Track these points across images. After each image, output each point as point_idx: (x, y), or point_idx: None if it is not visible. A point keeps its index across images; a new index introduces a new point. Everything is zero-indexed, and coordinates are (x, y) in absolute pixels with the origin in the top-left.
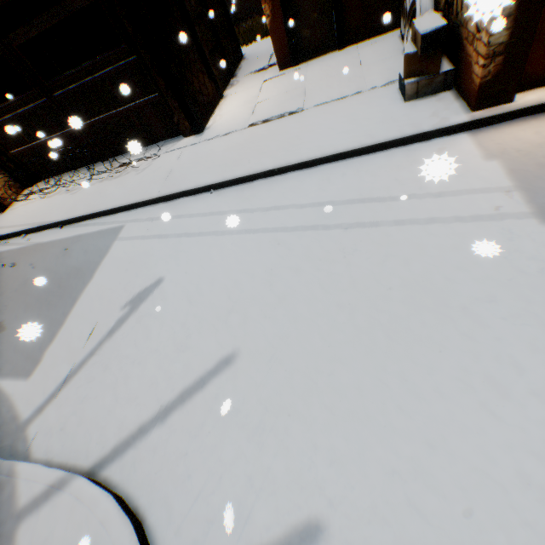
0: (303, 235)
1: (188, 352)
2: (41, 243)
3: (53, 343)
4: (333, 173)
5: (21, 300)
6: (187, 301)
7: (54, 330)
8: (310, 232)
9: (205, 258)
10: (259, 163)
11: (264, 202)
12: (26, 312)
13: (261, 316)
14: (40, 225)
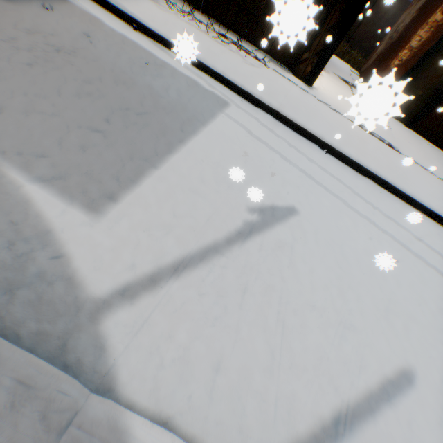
0: (427, 269)
1: (357, 336)
2: (99, 19)
3: (139, 184)
4: (430, 226)
5: (67, 70)
6: (336, 262)
7: (140, 165)
8: (433, 270)
9: (340, 222)
10: (378, 166)
11: (381, 205)
12: (79, 98)
13: (422, 337)
14: None
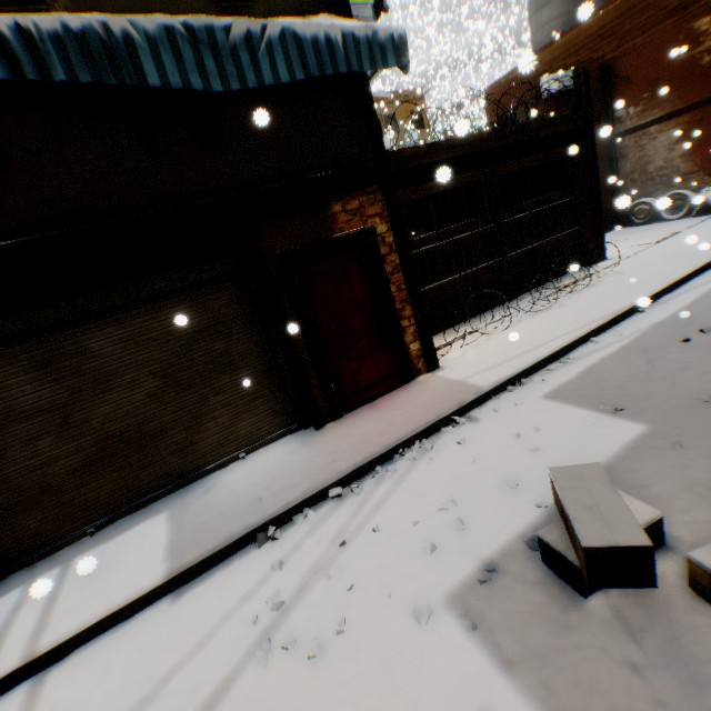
0: None
1: None
2: (658, 321)
3: None
4: None
5: None
6: None
7: None
8: None
9: None
10: None
11: None
12: None
13: None
14: (614, 314)
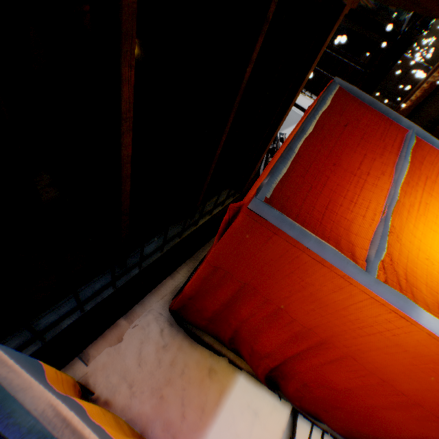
0: None
1: None
2: None
3: (283, 131)
4: None
5: None
6: None
7: (282, 127)
8: None
9: None
10: None
11: None
12: None
13: None
14: None
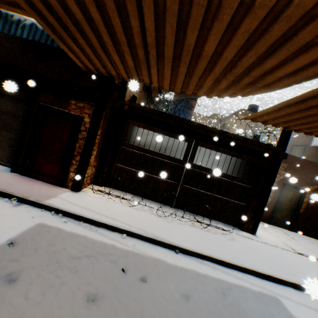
0: None
1: None
2: (161, 260)
3: None
4: None
5: None
6: None
7: None
8: None
9: None
10: None
11: None
12: None
13: None
14: (155, 237)
